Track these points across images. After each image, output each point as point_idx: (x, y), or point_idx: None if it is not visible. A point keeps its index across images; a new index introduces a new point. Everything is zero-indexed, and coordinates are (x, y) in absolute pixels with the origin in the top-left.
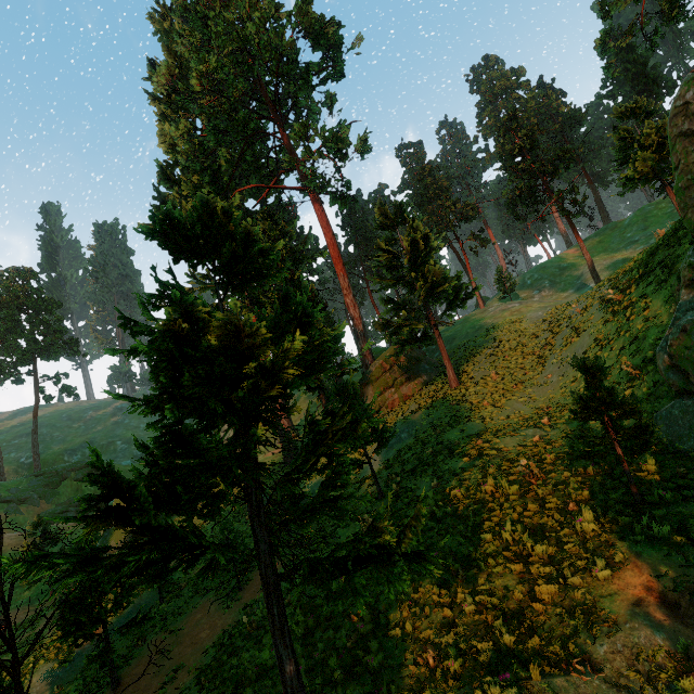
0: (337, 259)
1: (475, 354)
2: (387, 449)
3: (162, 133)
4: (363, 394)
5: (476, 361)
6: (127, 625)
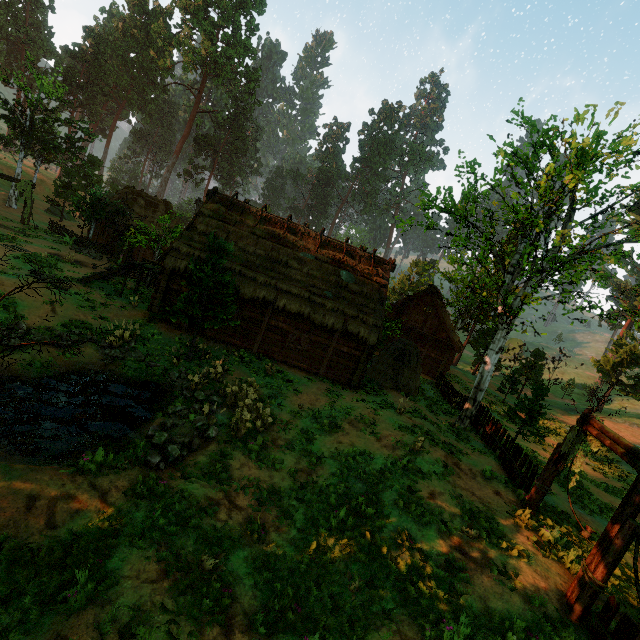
0: None
1: None
2: None
3: None
4: None
5: None
6: None
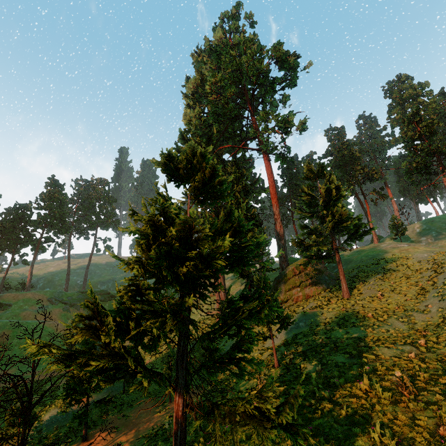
0: (274, 195)
1: (366, 275)
2: (287, 331)
3: (185, 114)
4: (277, 287)
5: (366, 281)
6: (100, 401)
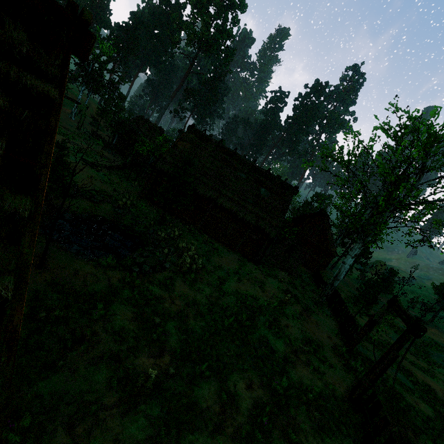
0: None
1: None
2: None
3: None
4: None
5: None
6: None
